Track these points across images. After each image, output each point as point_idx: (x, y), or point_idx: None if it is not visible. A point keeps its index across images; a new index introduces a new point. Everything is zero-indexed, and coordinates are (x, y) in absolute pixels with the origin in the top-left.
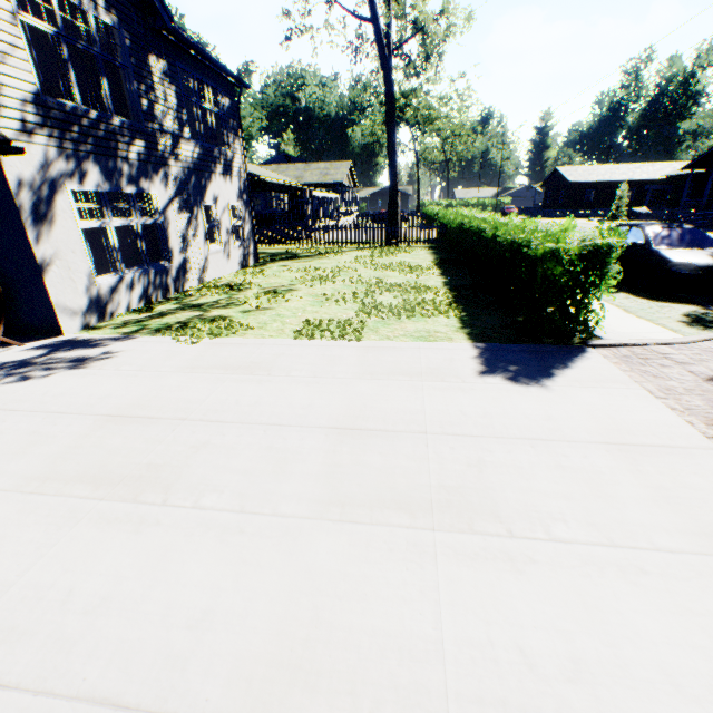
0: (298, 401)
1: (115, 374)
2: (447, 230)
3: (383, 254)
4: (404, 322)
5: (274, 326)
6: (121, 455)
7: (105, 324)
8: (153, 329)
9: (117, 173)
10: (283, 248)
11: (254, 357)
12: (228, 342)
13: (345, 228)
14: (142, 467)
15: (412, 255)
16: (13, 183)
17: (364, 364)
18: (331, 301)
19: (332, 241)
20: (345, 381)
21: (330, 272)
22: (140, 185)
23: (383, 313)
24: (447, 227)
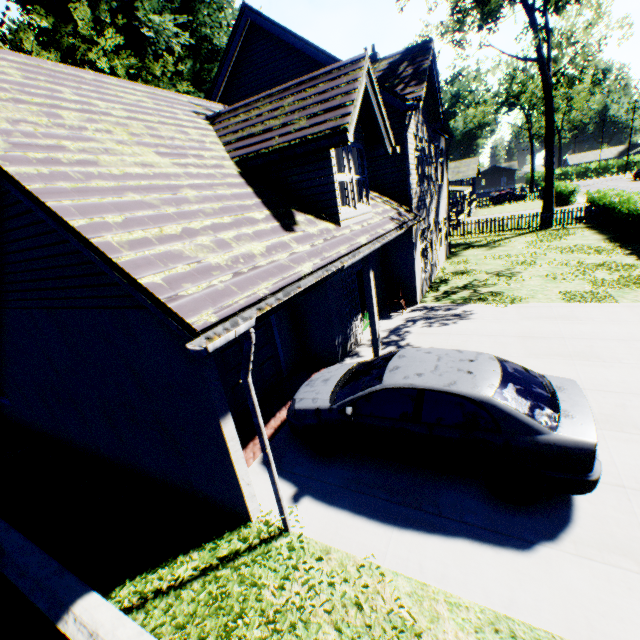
0: (617, 331)
1: (486, 321)
2: (607, 211)
3: (550, 238)
4: (638, 291)
5: (540, 297)
6: (554, 348)
7: (426, 299)
8: (461, 300)
9: (425, 216)
10: (448, 240)
11: (555, 312)
12: (525, 306)
13: (502, 219)
14: (572, 352)
15: (579, 237)
16: (413, 233)
17: (638, 315)
18: (557, 279)
19: (489, 230)
20: (636, 323)
21: (522, 258)
22: (428, 220)
23: (613, 286)
24: (608, 209)
